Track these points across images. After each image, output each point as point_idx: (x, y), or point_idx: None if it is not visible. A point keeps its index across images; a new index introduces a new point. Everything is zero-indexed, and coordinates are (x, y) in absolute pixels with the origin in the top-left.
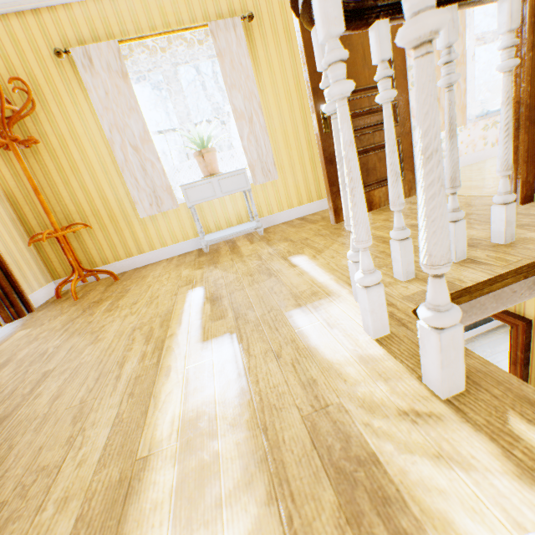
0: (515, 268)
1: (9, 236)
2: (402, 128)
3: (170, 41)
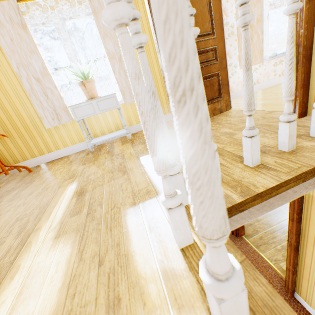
0: (296, 175)
1: None
2: (221, 64)
3: (58, 1)
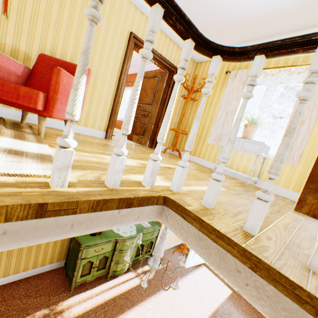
0: (245, 248)
1: (170, 126)
2: None
3: (281, 71)
